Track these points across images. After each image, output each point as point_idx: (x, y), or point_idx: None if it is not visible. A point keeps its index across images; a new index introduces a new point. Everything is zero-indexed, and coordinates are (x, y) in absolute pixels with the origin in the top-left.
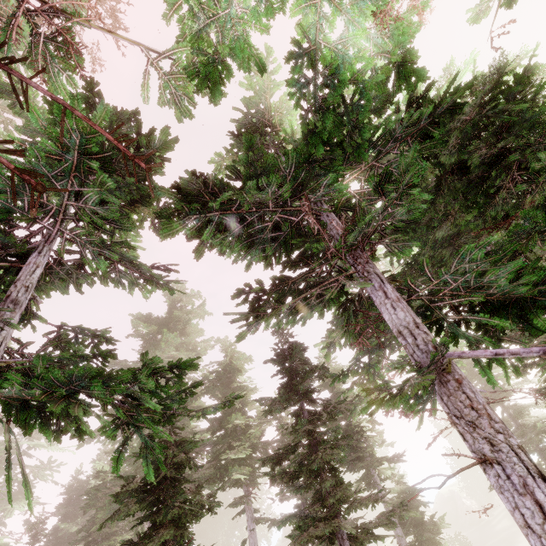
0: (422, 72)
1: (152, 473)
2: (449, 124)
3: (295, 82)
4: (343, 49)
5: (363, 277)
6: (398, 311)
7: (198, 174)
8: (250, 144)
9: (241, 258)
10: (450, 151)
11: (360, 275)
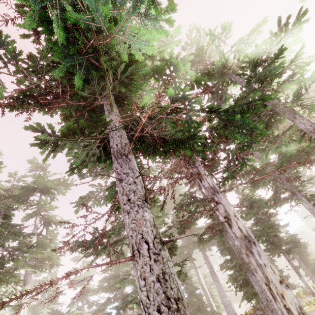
0: (307, 150)
1: (263, 244)
2: (313, 152)
3: (278, 161)
4: (287, 150)
5: (295, 195)
6: (307, 204)
7: (253, 181)
8: (262, 170)
9: (255, 191)
10: (312, 153)
11: (293, 193)
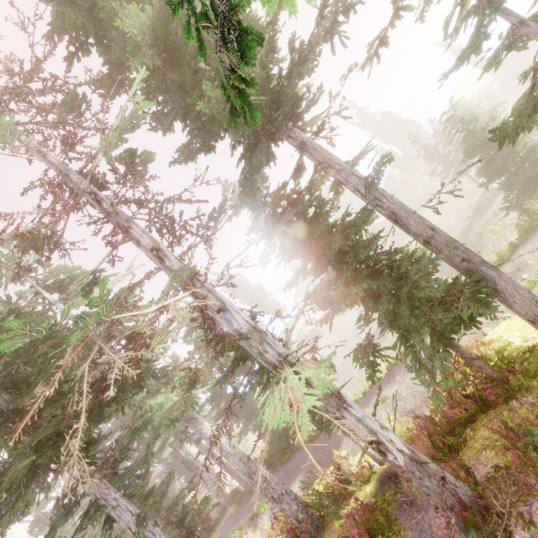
0: None
1: None
2: None
3: None
4: None
5: None
6: None
7: None
8: None
9: None
10: None
11: None
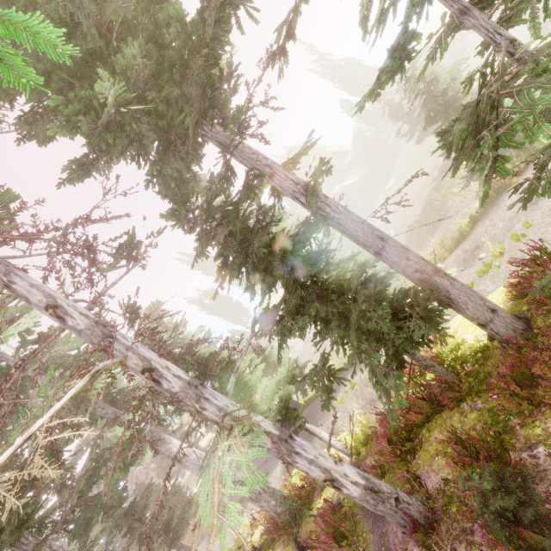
0: None
1: None
2: None
3: None
4: None
5: None
6: None
7: None
8: None
9: None
10: None
11: None
